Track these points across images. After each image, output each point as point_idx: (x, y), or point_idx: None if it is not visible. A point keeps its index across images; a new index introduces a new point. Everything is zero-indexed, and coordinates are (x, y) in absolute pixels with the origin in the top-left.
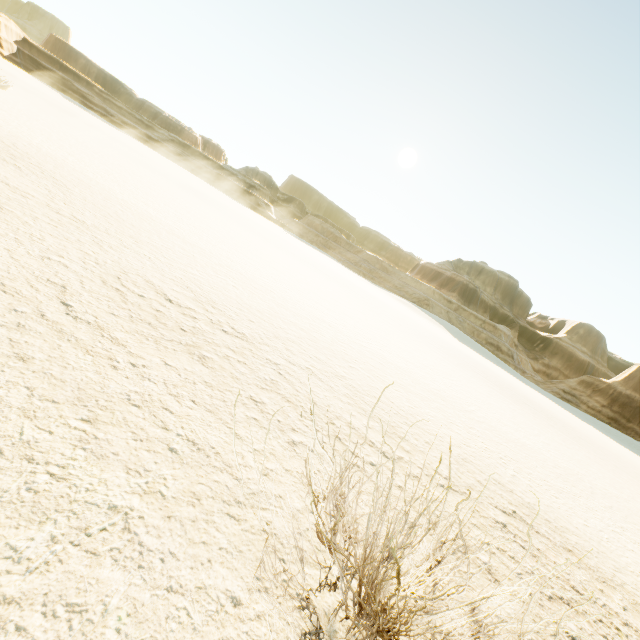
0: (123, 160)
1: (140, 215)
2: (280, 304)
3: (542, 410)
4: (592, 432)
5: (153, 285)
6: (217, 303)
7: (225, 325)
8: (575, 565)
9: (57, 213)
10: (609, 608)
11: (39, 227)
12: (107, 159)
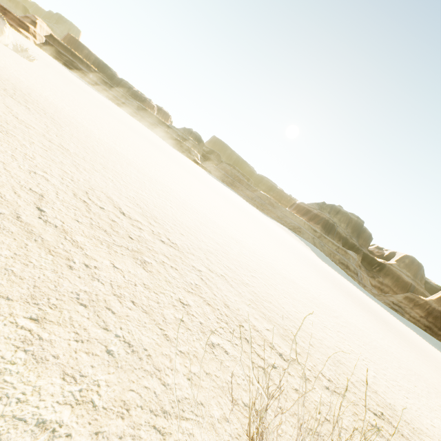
0: (103, 114)
1: (110, 150)
2: (202, 223)
3: (380, 317)
4: (415, 336)
5: (112, 200)
6: (158, 218)
7: (163, 236)
8: None
9: (49, 141)
10: None
11: (33, 149)
12: (92, 112)
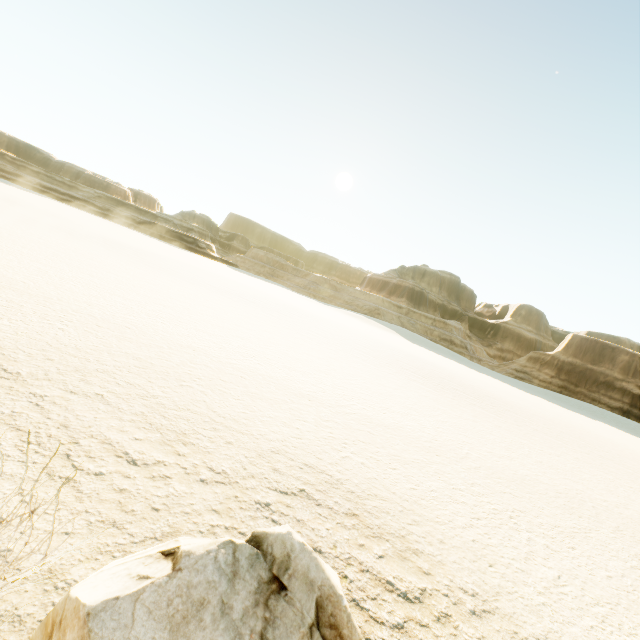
0: (7, 223)
1: None
2: (127, 338)
3: (475, 392)
4: (535, 403)
5: None
6: (6, 348)
7: None
8: (346, 527)
9: None
10: (354, 559)
11: None
12: None
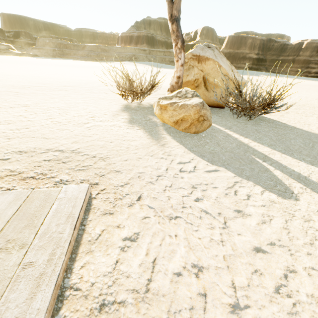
0: None
1: None
2: (71, 78)
3: None
4: None
5: (26, 85)
6: (51, 83)
7: (62, 86)
8: None
9: None
10: None
11: None
12: None
